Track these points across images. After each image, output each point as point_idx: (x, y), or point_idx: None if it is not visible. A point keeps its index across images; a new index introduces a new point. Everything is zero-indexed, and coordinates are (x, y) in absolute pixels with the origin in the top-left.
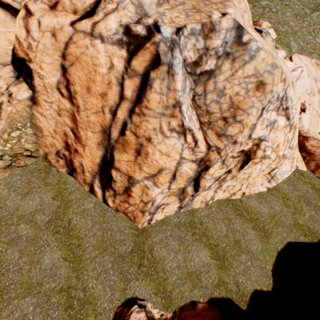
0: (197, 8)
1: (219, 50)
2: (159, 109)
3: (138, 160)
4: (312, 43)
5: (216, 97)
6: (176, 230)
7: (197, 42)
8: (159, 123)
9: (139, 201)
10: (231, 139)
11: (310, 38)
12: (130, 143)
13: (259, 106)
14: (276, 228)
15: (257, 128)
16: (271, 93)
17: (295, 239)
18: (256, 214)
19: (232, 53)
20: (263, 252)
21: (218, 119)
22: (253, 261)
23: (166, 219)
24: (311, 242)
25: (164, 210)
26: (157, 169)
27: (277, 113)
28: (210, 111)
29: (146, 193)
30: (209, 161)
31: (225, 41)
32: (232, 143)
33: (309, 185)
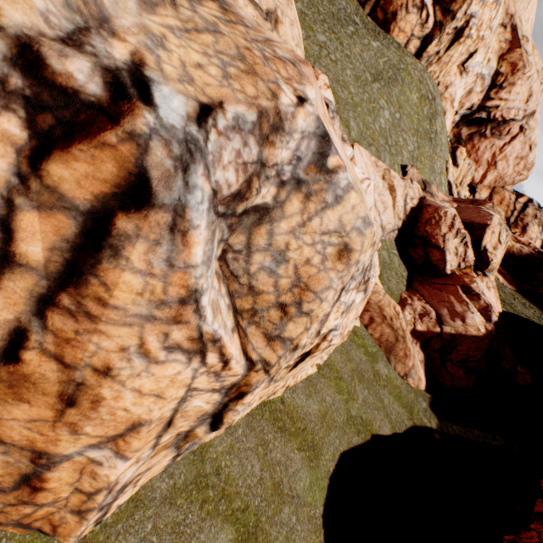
0: (249, 62)
1: (284, 169)
2: (140, 306)
3: (68, 416)
4: (371, 130)
5: (271, 263)
6: (166, 511)
7: (245, 148)
8: (138, 335)
9: (71, 491)
10: (290, 344)
11: (370, 120)
12: (41, 381)
13: (339, 285)
14: (328, 435)
15: (330, 319)
16: (356, 265)
17: (348, 445)
18: (303, 420)
19: (308, 182)
20: (312, 487)
21: (271, 306)
22: (299, 511)
23: (144, 492)
24: (364, 441)
25: (139, 481)
26: (126, 424)
27: (357, 290)
28: (256, 287)
29: (93, 474)
30: (247, 385)
31: (298, 155)
32: (292, 350)
33: (363, 348)
